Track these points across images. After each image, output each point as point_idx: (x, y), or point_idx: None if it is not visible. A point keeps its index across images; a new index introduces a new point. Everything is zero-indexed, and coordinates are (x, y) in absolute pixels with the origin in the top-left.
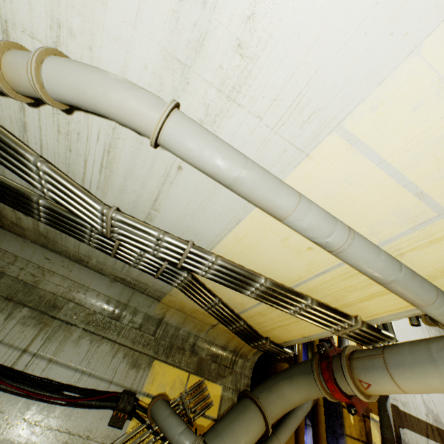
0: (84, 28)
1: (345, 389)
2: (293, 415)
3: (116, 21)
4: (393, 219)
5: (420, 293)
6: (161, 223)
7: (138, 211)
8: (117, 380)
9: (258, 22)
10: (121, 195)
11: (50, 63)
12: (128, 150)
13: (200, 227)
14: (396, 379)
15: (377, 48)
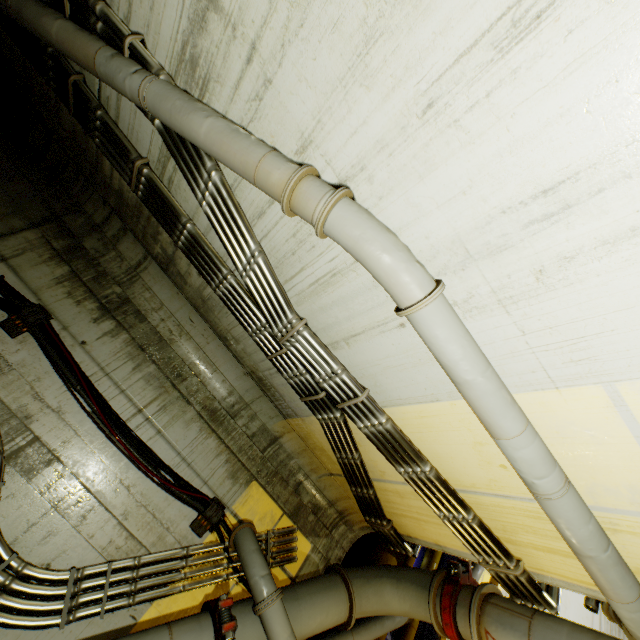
0: (386, 183)
1: (463, 630)
2: (380, 622)
3: (423, 194)
4: (624, 492)
5: (616, 585)
6: (344, 356)
7: (326, 334)
8: (212, 483)
9: (573, 265)
10: (318, 312)
11: (342, 208)
12: (356, 284)
13: (386, 382)
14: None
15: None
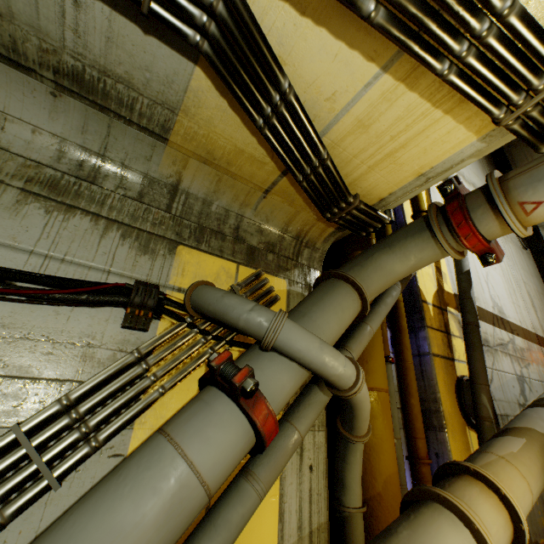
0: None
1: (487, 230)
2: (382, 303)
3: None
4: None
5: None
6: None
7: None
8: (120, 270)
9: None
10: None
11: None
12: None
13: None
14: None
15: None
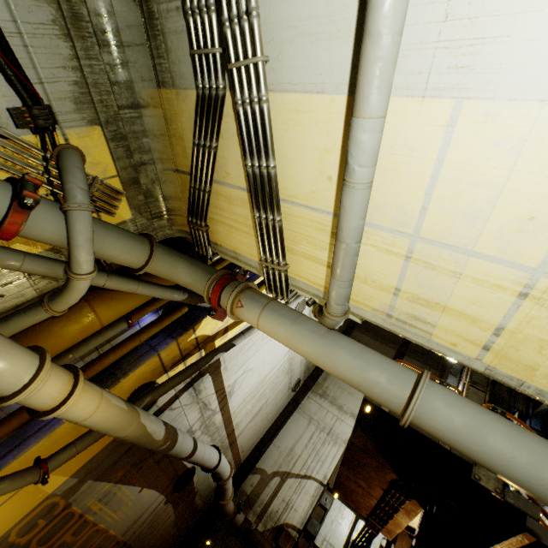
0: None
1: (223, 299)
2: (163, 290)
3: None
4: (393, 212)
5: (345, 268)
6: (267, 3)
7: None
8: (49, 90)
9: None
10: None
11: None
12: None
13: (290, 56)
14: (263, 314)
15: (541, 71)
